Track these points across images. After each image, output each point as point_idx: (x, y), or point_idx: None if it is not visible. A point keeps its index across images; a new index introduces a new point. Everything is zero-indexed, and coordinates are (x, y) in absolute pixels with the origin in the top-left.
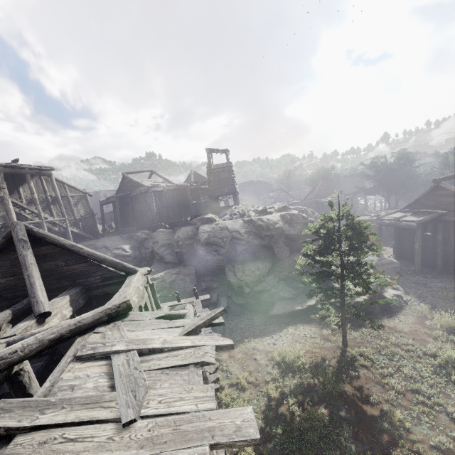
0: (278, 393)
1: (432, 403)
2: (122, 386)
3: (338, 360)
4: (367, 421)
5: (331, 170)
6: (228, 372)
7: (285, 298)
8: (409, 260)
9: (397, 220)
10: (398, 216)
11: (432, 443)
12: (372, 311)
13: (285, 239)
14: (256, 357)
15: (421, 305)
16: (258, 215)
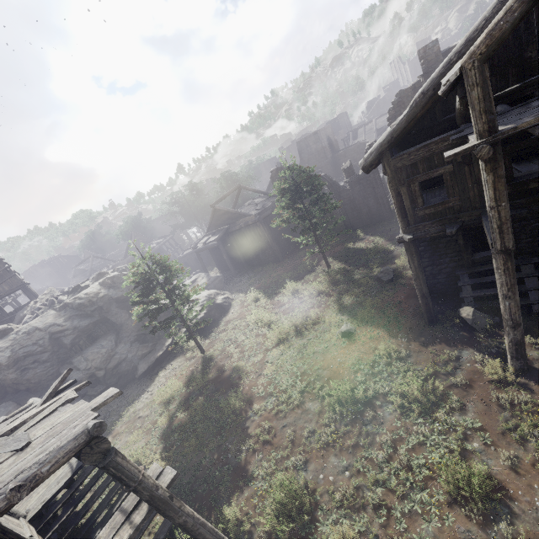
0: (167, 418)
1: (253, 344)
2: (3, 449)
3: (202, 364)
4: (226, 381)
5: (139, 217)
6: (118, 447)
7: (145, 355)
8: (229, 270)
9: (205, 244)
10: (204, 240)
11: (256, 362)
12: (214, 318)
13: (117, 304)
14: (140, 415)
15: (241, 295)
16: (72, 295)
